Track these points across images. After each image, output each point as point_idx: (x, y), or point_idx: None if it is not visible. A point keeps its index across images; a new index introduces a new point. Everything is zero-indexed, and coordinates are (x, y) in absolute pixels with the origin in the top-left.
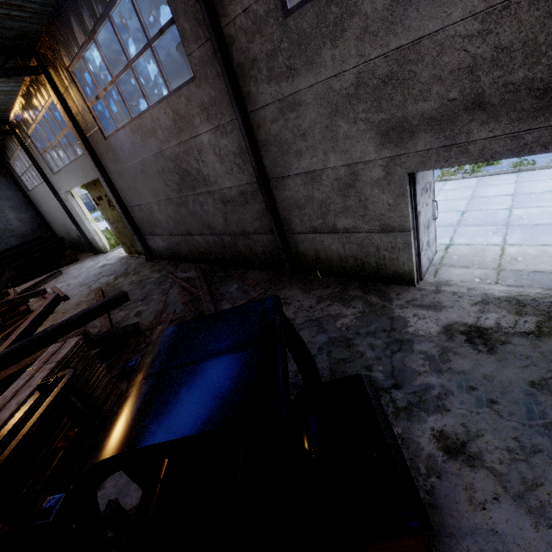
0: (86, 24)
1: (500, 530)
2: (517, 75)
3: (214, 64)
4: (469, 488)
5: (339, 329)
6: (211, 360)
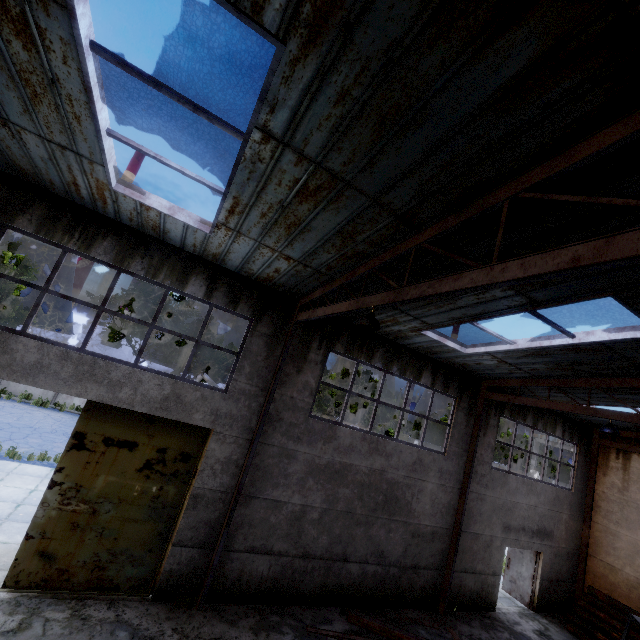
0: (391, 366)
1: None
2: (530, 525)
3: (459, 458)
4: None
5: None
6: None
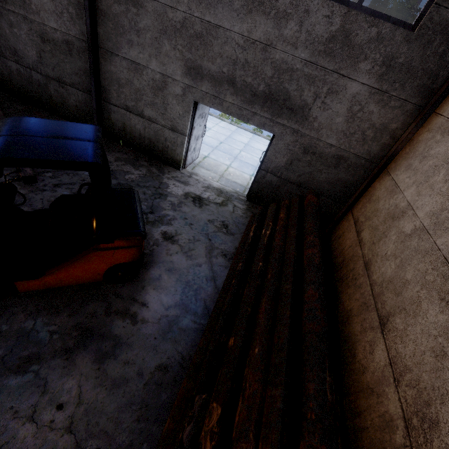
0: None
1: (174, 261)
2: (248, 79)
3: None
4: (168, 250)
5: (127, 180)
6: (59, 139)
